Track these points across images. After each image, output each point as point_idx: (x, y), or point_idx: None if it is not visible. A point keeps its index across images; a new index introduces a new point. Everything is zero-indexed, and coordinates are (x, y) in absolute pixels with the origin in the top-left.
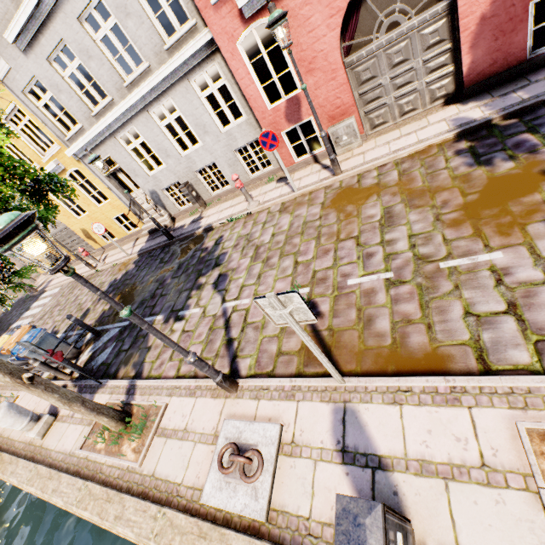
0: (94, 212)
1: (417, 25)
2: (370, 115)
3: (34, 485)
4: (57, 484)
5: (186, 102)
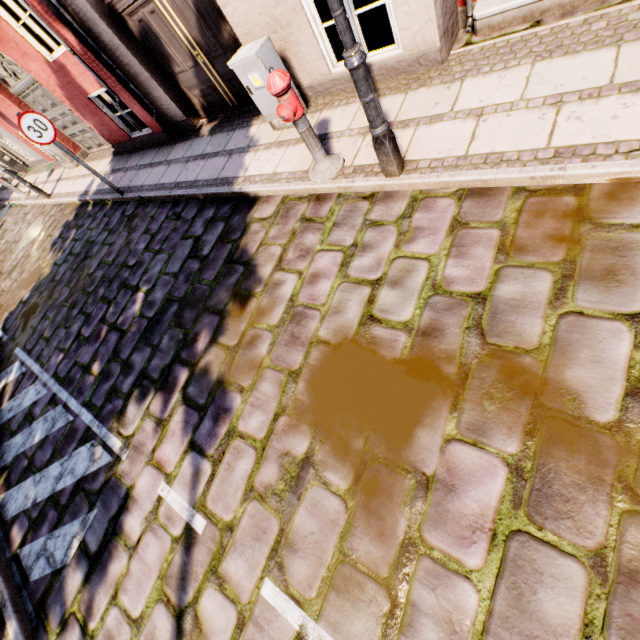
0: None
1: (33, 81)
2: (75, 138)
3: None
4: None
5: None
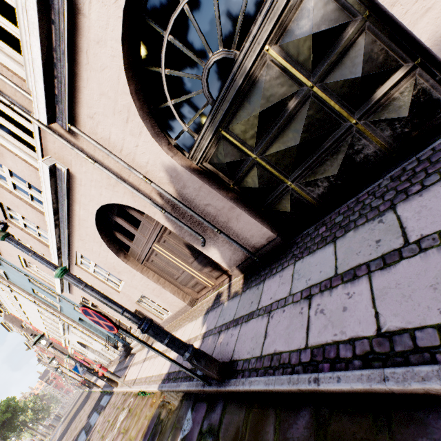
0: None
1: None
2: None
3: None
4: None
5: None
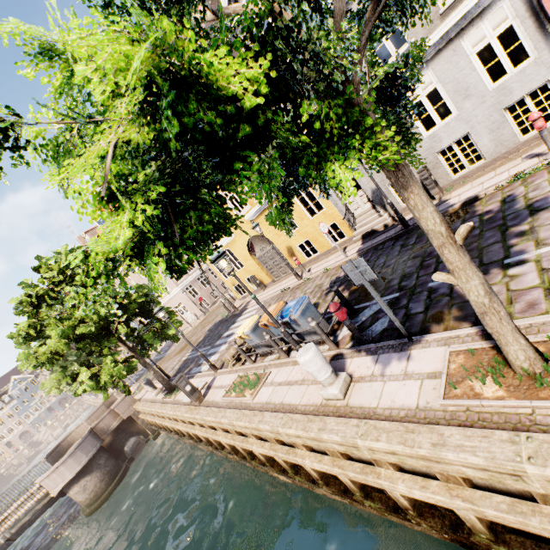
0: (304, 226)
1: None
2: None
3: (380, 440)
4: (437, 437)
5: (449, 67)
